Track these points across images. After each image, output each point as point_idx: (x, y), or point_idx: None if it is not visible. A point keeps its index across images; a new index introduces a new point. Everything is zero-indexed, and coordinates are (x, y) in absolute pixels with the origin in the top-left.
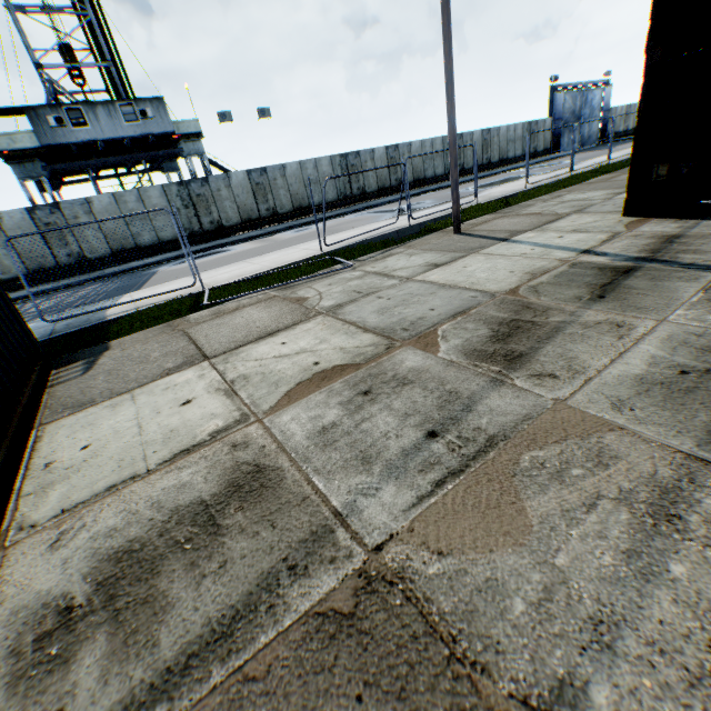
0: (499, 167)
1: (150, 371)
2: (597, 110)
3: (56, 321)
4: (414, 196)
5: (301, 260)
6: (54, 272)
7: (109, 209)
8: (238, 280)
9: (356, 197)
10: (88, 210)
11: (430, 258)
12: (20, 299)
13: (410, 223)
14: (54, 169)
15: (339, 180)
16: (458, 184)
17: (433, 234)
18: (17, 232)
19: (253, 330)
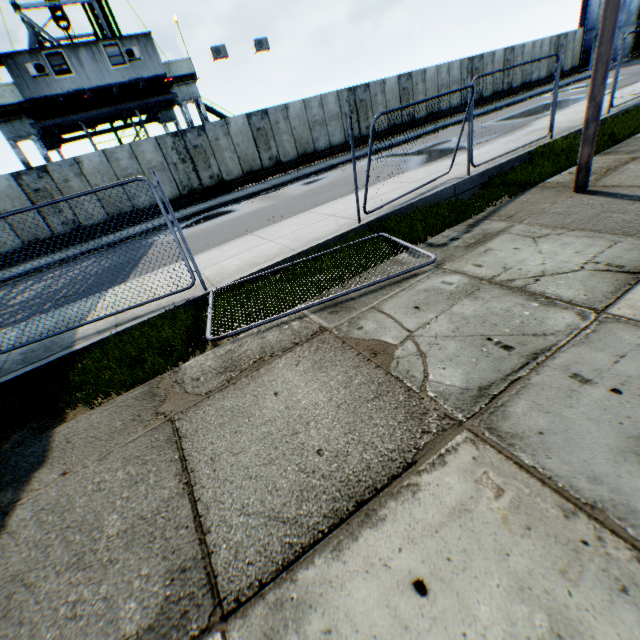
0: (520, 92)
1: (83, 637)
2: (633, 16)
3: (5, 352)
4: (432, 132)
5: (334, 237)
6: (51, 243)
7: (100, 169)
8: (252, 276)
9: (364, 138)
10: (78, 172)
11: (587, 249)
12: (12, 279)
13: (468, 173)
14: (44, 126)
15: (346, 119)
16: (599, 111)
17: (532, 193)
18: (5, 202)
19: (312, 466)
